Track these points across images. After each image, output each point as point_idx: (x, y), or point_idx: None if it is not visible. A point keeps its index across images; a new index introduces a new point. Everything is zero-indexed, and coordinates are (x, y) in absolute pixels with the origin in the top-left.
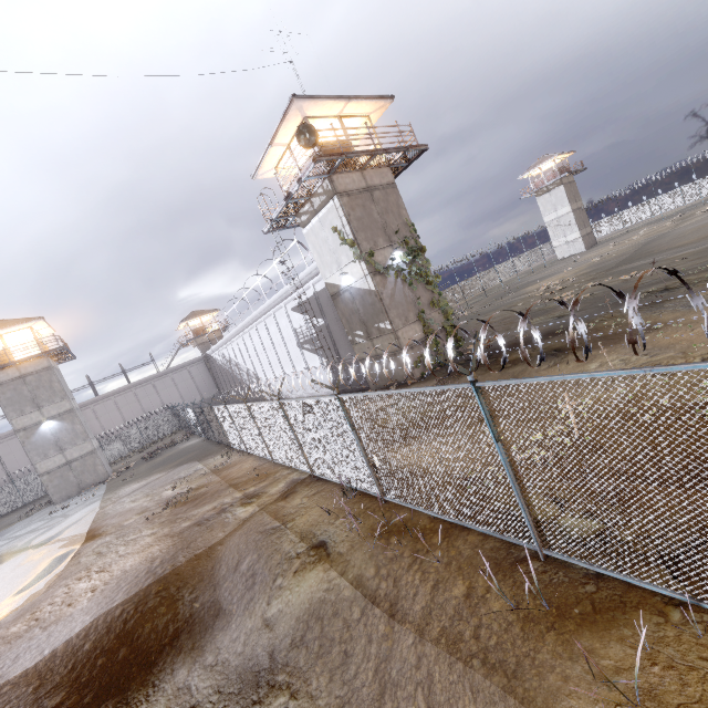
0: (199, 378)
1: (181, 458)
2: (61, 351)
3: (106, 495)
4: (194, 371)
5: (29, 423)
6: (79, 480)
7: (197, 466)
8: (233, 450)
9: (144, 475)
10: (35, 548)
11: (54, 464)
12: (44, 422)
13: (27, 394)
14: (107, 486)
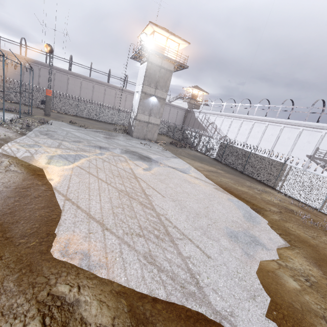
0: (179, 117)
1: (218, 166)
2: (181, 67)
3: (179, 157)
4: (179, 112)
5: (148, 91)
6: (146, 133)
7: (257, 186)
8: (285, 195)
9: (196, 160)
10: (180, 171)
11: (144, 118)
12: (153, 96)
13: (156, 77)
14: (166, 148)
